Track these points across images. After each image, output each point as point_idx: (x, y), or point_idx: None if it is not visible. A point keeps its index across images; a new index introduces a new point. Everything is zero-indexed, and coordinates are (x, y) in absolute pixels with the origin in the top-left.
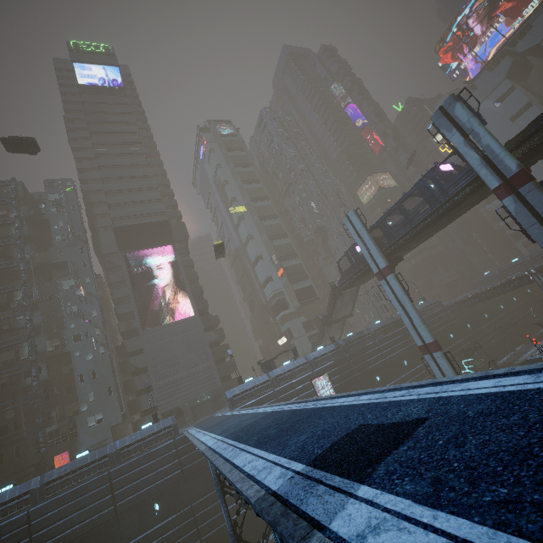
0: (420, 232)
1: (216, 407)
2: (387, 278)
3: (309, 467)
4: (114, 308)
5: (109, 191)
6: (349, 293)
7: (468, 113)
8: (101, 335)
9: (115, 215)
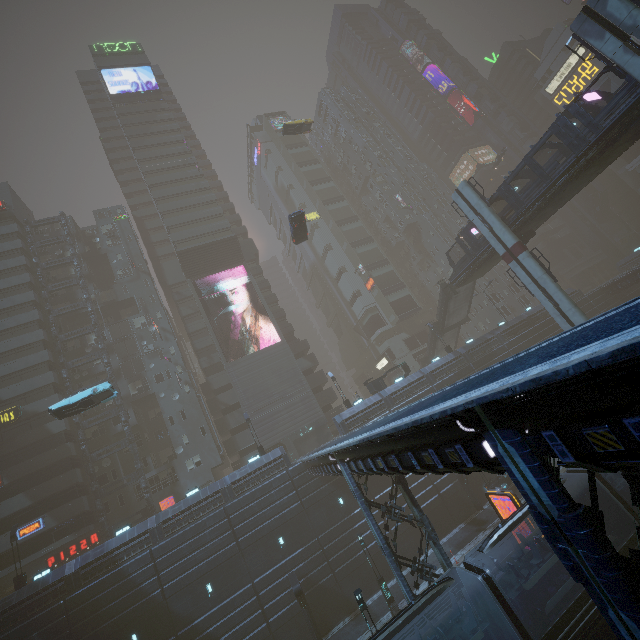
0: (560, 189)
1: (321, 440)
2: (518, 258)
3: (598, 341)
4: (192, 343)
5: (164, 212)
6: (463, 292)
7: (628, 4)
8: (183, 373)
9: (177, 238)
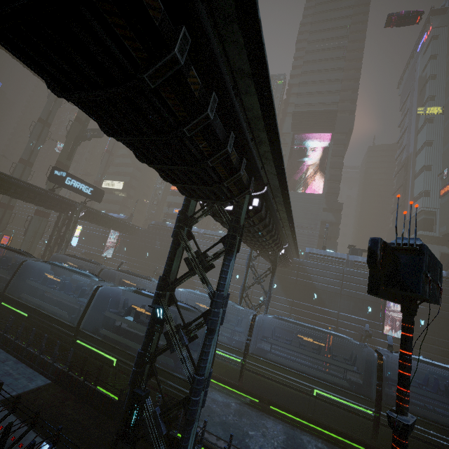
0: None
1: None
2: None
3: None
4: None
5: (302, 82)
6: None
7: None
8: None
9: (298, 102)
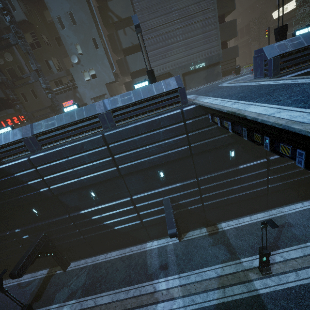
0: None
1: (209, 78)
2: None
3: None
4: None
5: None
6: None
7: None
8: None
9: None
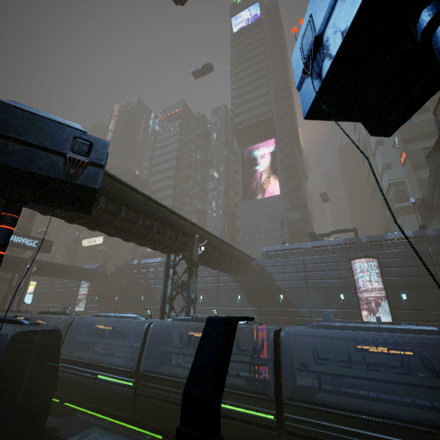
0: None
1: None
2: None
3: None
4: (234, 187)
5: (237, 105)
6: None
7: None
8: (222, 203)
9: (237, 121)
